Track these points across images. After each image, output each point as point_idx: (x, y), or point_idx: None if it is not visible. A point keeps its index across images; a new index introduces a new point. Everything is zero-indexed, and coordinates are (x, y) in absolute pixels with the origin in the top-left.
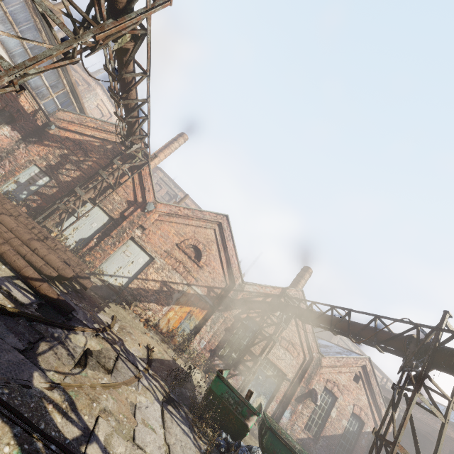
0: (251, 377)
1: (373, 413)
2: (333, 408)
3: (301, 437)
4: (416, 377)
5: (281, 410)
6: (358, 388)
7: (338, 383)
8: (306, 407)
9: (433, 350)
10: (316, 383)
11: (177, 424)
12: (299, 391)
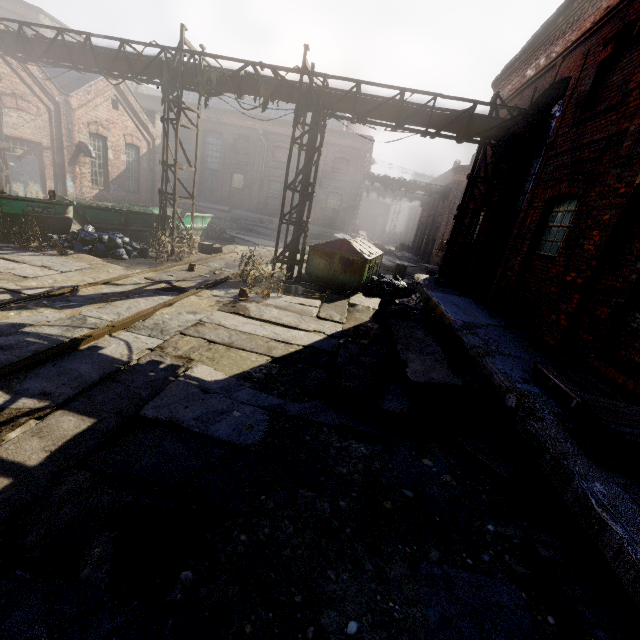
0: (7, 172)
1: (143, 134)
2: (108, 150)
3: (95, 194)
4: (175, 103)
5: (62, 184)
6: (121, 115)
7: (101, 121)
8: (83, 166)
9: (182, 76)
10: (79, 134)
11: (21, 256)
12: (68, 154)
